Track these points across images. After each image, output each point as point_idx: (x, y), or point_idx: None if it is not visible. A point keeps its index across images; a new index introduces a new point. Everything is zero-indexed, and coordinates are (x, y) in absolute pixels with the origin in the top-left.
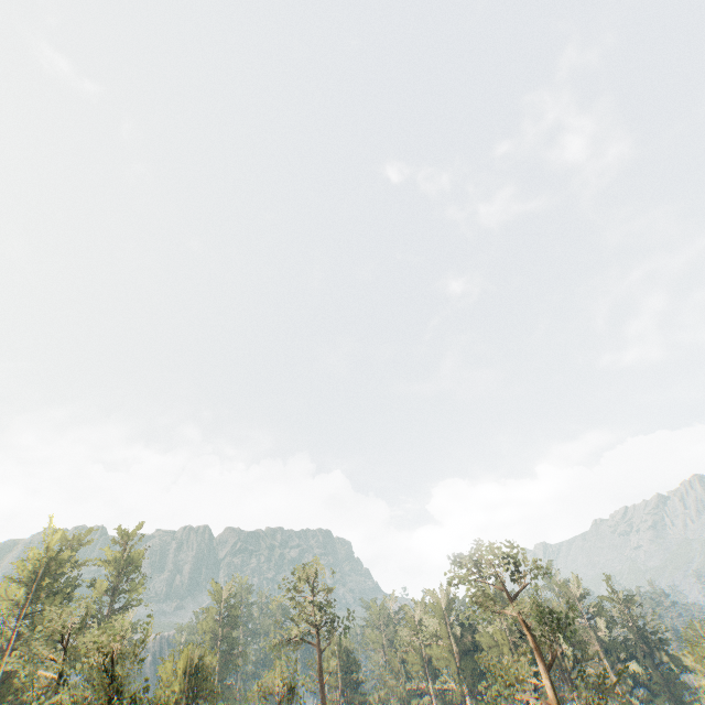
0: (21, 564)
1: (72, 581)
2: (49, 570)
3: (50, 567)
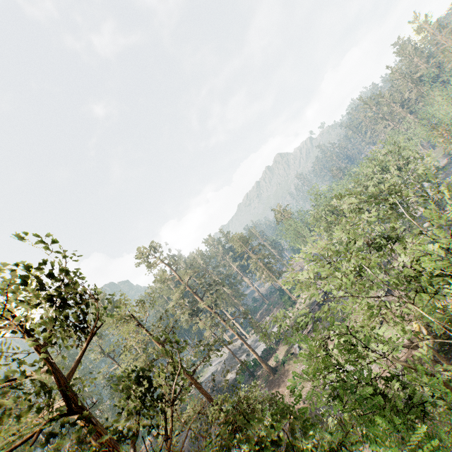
0: None
1: None
2: None
3: None
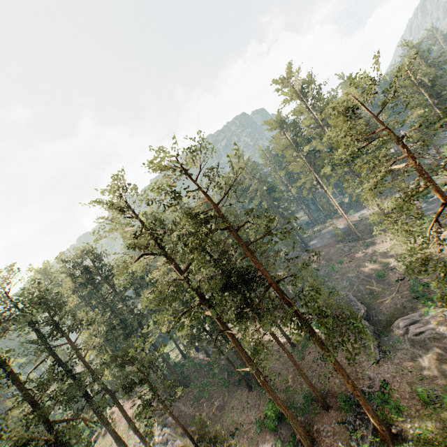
0: None
1: None
2: None
3: None
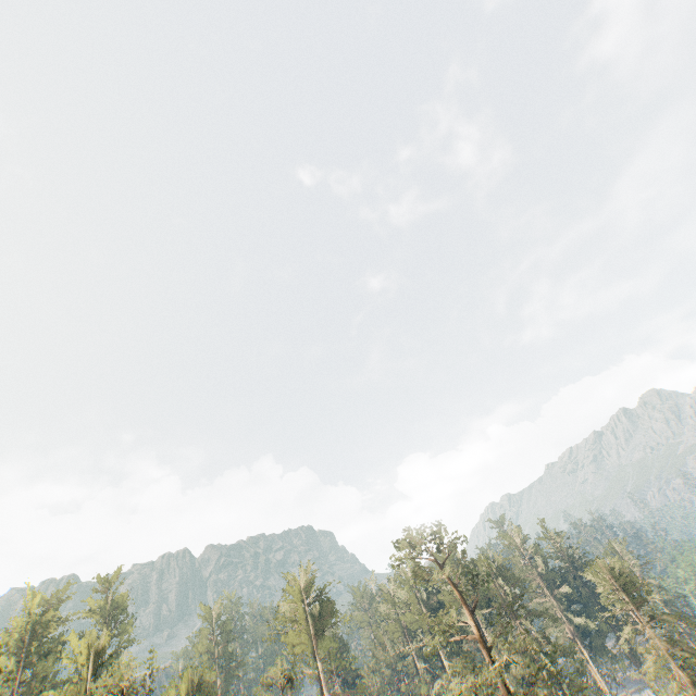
0: (6, 635)
1: (58, 638)
2: (35, 634)
3: (36, 631)
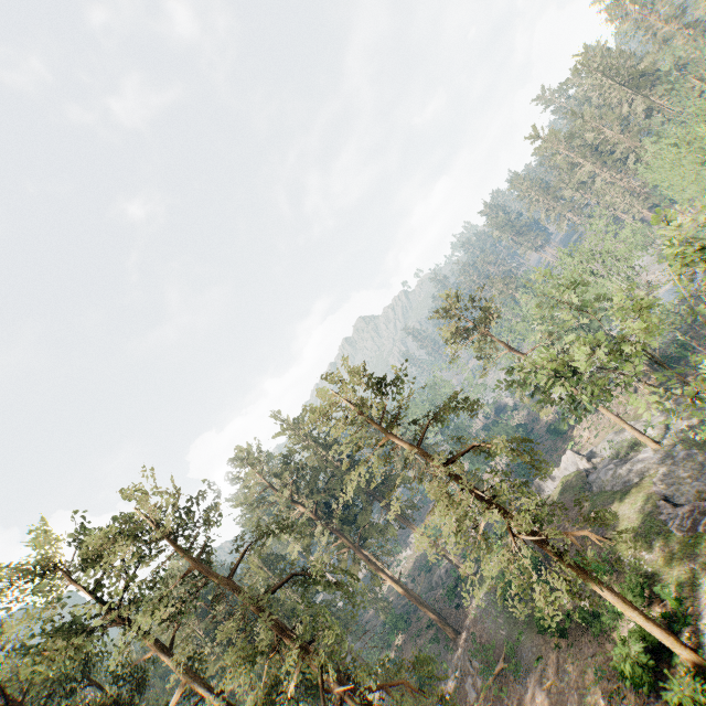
0: None
1: None
2: None
3: None
